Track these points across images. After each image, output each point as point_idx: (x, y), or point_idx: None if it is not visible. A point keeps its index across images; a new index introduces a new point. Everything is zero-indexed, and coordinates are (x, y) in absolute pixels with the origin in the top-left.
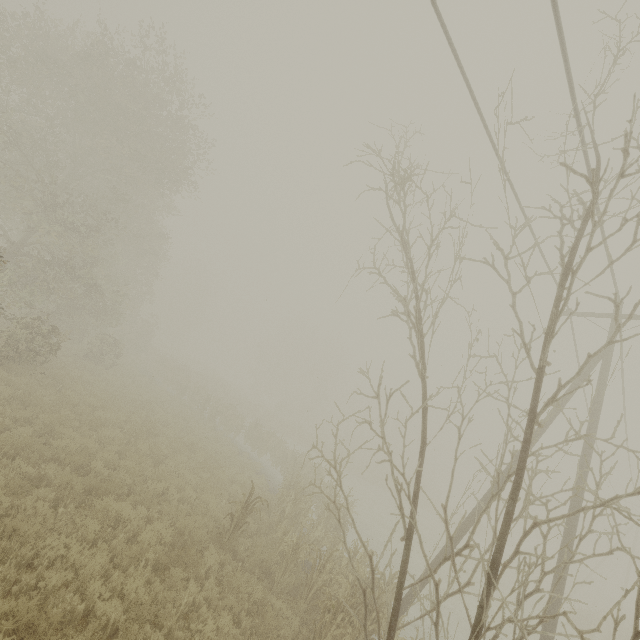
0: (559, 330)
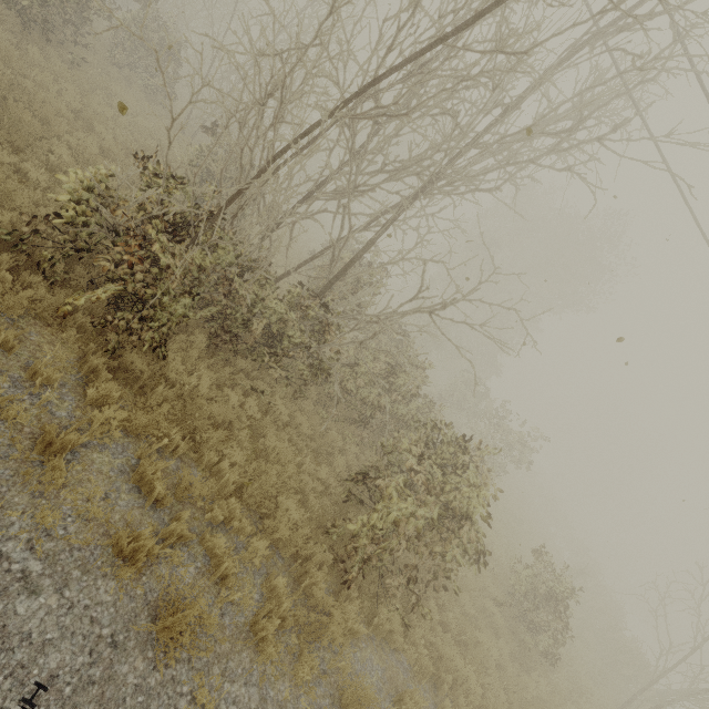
0: None
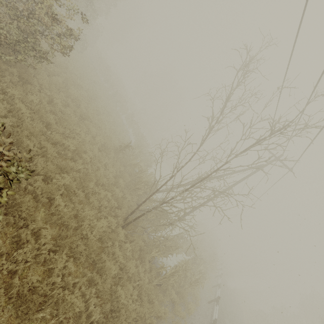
0: (238, 156)
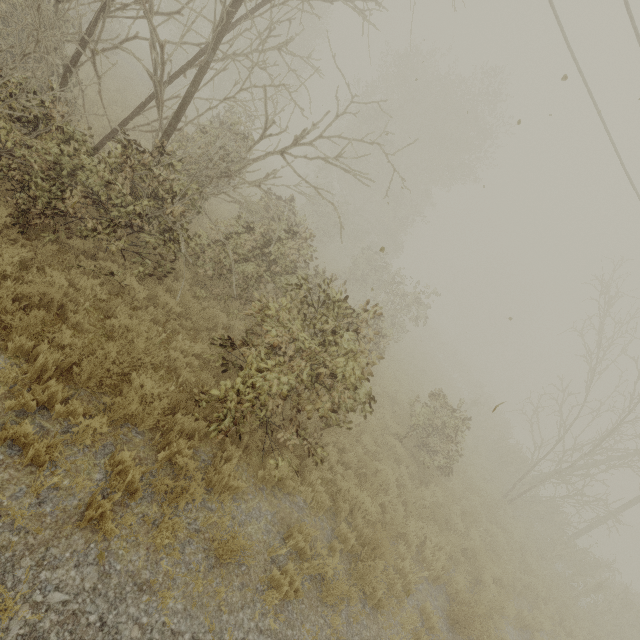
0: None
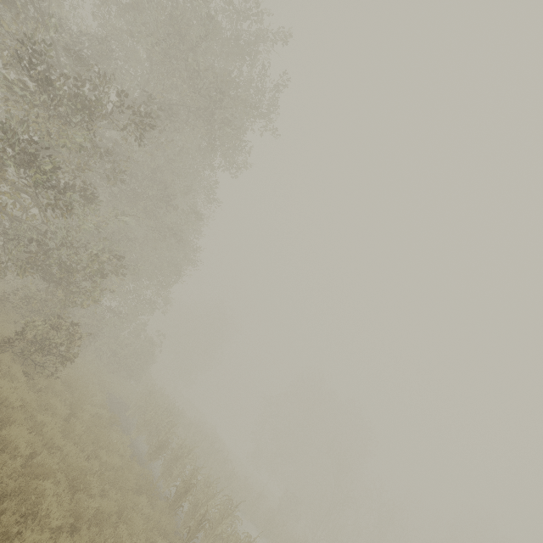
0: None
